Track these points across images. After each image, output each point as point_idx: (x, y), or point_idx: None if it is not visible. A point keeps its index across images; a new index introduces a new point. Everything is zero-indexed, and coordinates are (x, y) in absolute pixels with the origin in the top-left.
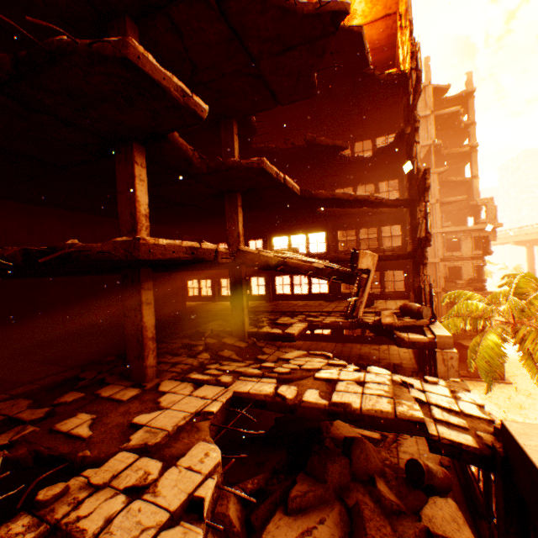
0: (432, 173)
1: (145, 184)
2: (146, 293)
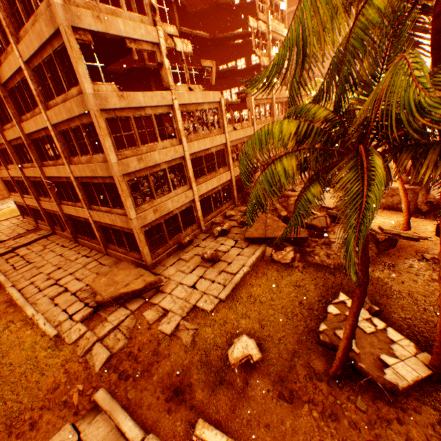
0: None
1: None
2: (152, 84)
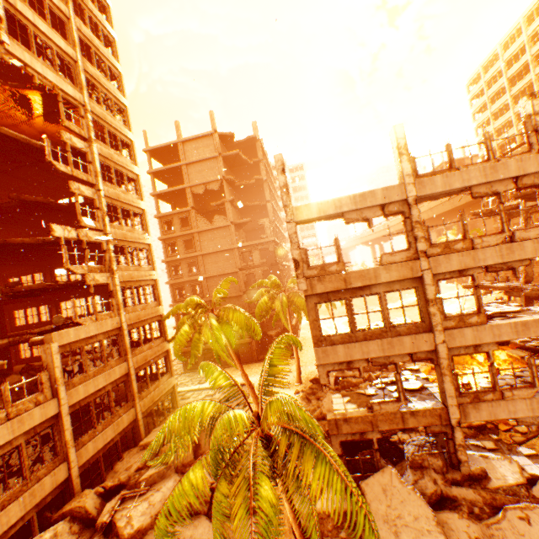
0: (226, 201)
1: None
2: None
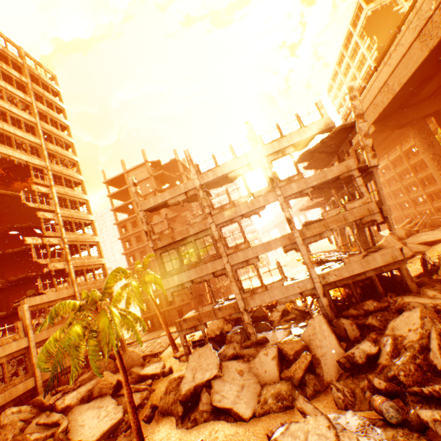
0: None
1: None
2: None
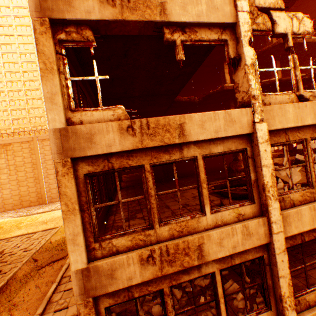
0: None
1: (227, 74)
2: (231, 108)
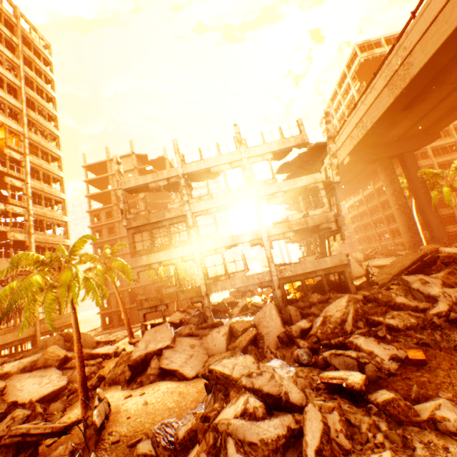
0: (139, 199)
1: None
2: None
